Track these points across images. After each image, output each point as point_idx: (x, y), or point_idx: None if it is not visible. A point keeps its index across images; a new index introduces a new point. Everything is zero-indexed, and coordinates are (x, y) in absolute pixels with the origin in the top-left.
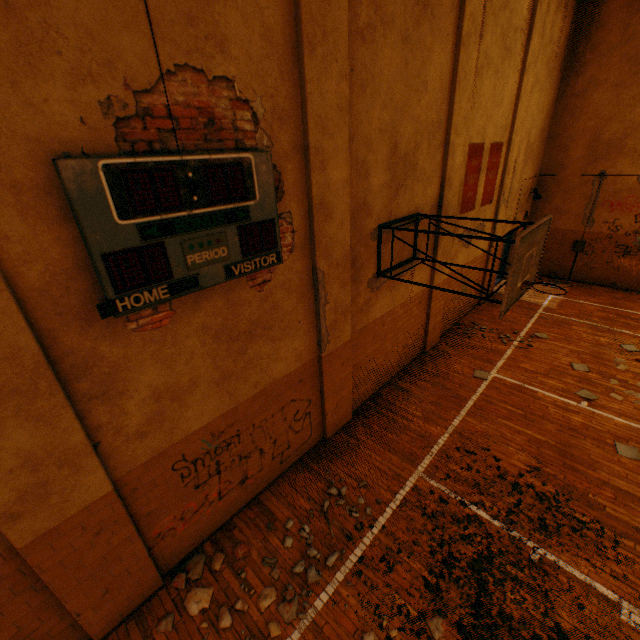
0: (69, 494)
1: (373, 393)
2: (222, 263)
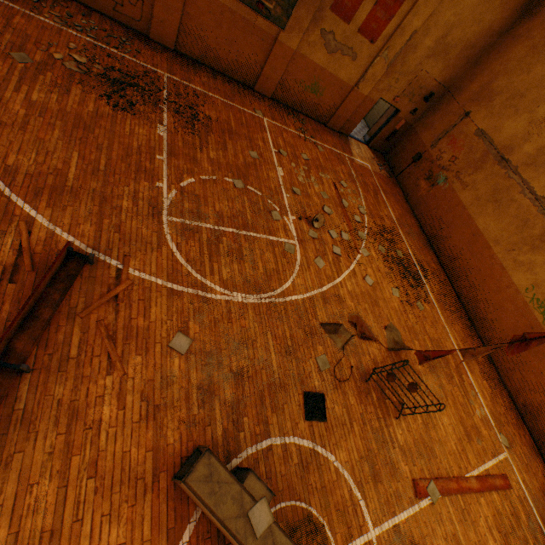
0: None
1: (198, 61)
2: None
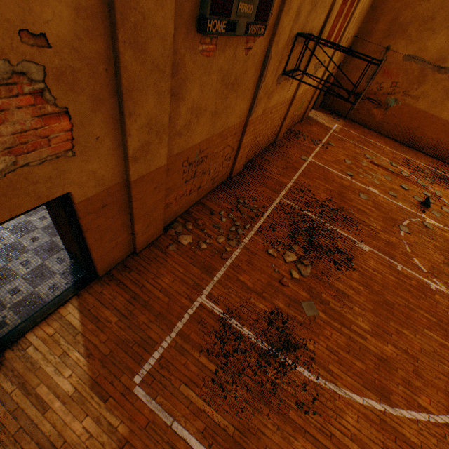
0: (154, 157)
1: (251, 159)
2: (247, 19)
